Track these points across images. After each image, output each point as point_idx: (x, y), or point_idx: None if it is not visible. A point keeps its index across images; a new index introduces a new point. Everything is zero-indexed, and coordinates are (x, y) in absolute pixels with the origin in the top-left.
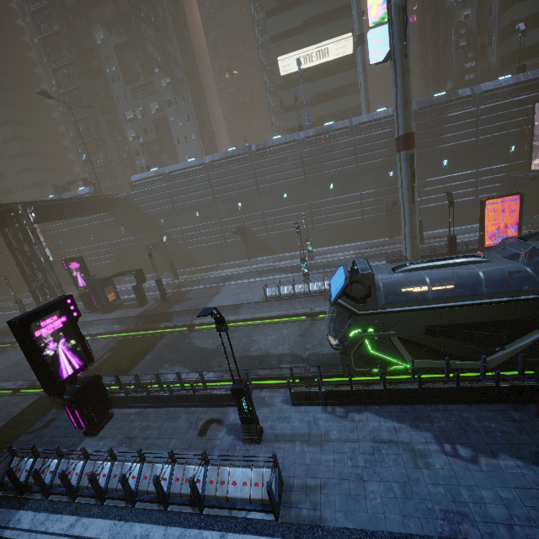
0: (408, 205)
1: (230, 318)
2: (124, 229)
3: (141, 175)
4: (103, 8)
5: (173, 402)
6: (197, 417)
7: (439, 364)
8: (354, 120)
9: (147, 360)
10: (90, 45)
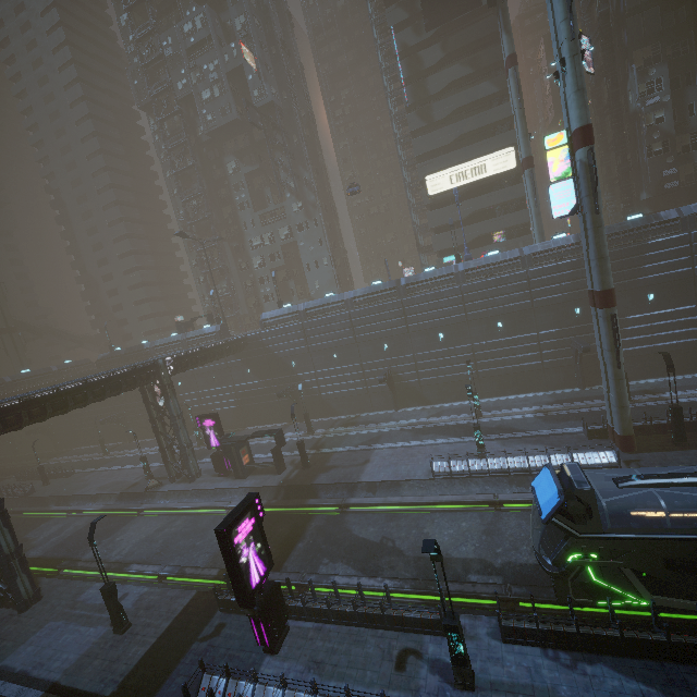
0: (611, 369)
1: (392, 500)
2: (250, 371)
3: (273, 313)
4: (237, 140)
5: (357, 620)
6: (388, 643)
7: (687, 605)
8: (525, 250)
9: (300, 549)
10: (221, 174)
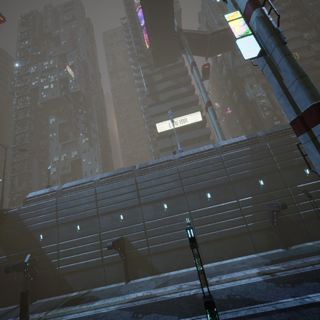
0: None
1: None
2: (0, 246)
3: (37, 192)
4: (59, 109)
5: None
6: None
7: None
8: (216, 145)
9: None
10: (45, 124)
